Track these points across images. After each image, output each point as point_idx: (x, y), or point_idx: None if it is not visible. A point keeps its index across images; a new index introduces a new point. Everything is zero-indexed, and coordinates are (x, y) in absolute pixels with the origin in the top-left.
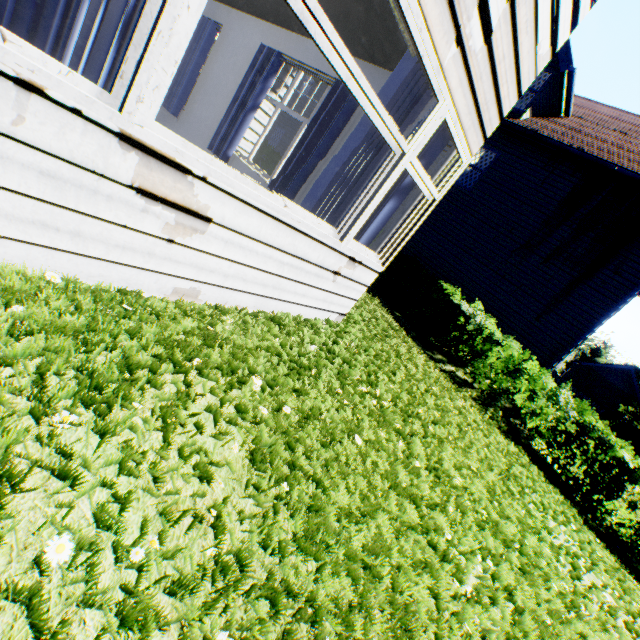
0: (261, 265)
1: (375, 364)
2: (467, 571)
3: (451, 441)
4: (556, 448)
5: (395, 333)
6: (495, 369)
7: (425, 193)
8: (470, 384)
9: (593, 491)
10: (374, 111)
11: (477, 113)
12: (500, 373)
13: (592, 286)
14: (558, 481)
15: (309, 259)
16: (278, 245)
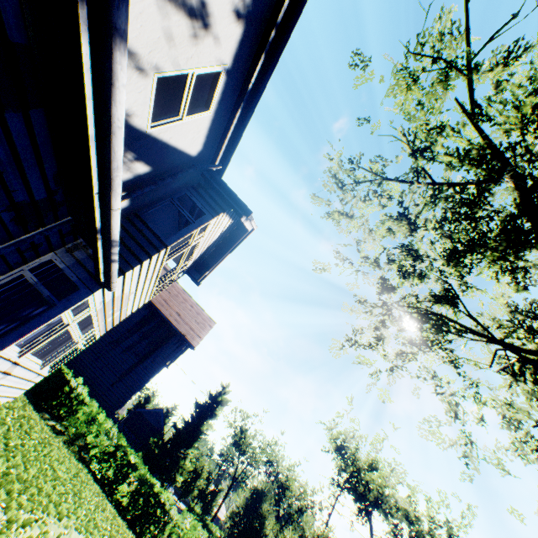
0: (9, 384)
1: (29, 424)
2: (63, 497)
3: (58, 459)
4: (104, 462)
5: (26, 402)
6: (82, 420)
7: (80, 347)
8: (64, 432)
9: (116, 482)
10: (76, 337)
11: (106, 328)
12: (84, 422)
13: (142, 368)
14: (100, 482)
15: (26, 378)
16: (21, 376)
